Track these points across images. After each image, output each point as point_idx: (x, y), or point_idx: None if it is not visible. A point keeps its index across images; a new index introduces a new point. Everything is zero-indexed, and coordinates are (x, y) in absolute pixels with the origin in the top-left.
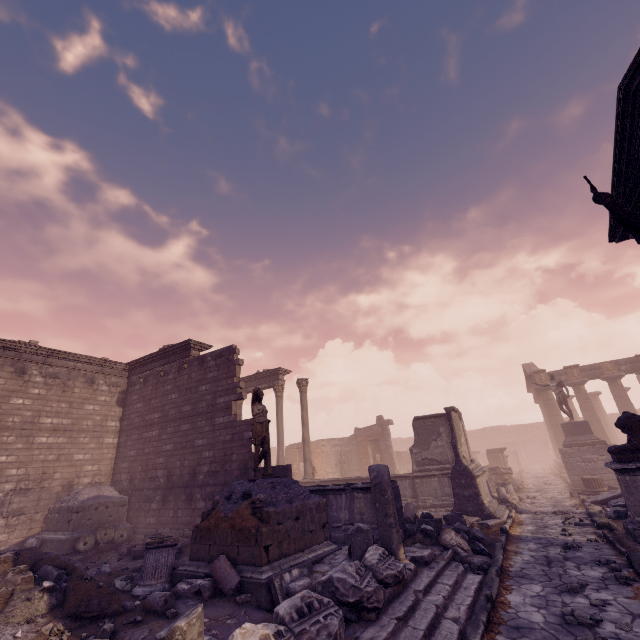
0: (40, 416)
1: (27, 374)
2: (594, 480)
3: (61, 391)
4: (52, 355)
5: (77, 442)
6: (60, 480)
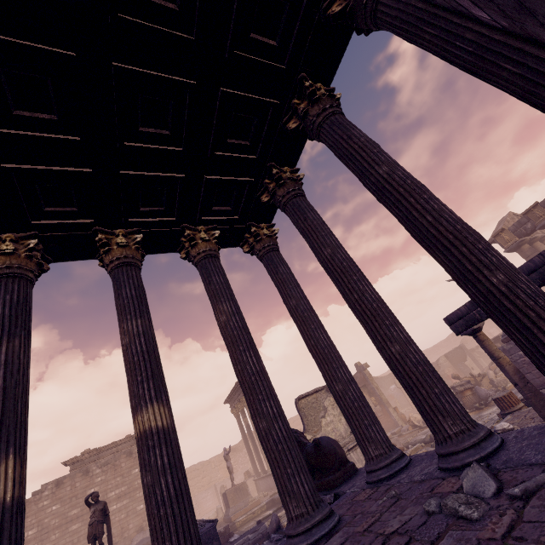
0: (107, 493)
1: (90, 472)
2: (500, 400)
3: (114, 471)
4: (100, 451)
5: (136, 498)
6: (134, 528)
